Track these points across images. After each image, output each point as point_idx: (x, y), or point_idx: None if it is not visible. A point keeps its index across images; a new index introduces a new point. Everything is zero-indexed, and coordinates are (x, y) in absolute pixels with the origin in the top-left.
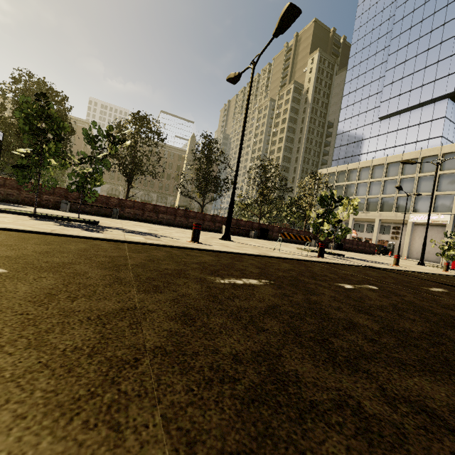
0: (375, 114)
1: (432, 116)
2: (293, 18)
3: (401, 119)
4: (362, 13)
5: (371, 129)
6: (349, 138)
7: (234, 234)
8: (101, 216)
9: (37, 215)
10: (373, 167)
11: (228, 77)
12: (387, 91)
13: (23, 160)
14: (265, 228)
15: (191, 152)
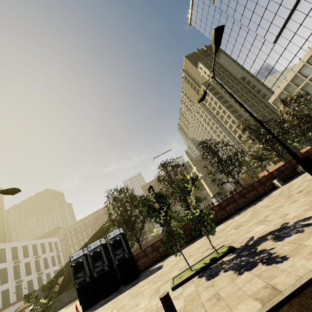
0: (267, 45)
1: (311, 3)
2: (221, 33)
3: (289, 28)
4: (204, 29)
5: (275, 52)
6: (266, 70)
7: (286, 181)
8: (196, 238)
9: (197, 271)
10: (307, 62)
11: (198, 100)
12: (260, 30)
13: (164, 236)
14: (302, 157)
15: (192, 160)
